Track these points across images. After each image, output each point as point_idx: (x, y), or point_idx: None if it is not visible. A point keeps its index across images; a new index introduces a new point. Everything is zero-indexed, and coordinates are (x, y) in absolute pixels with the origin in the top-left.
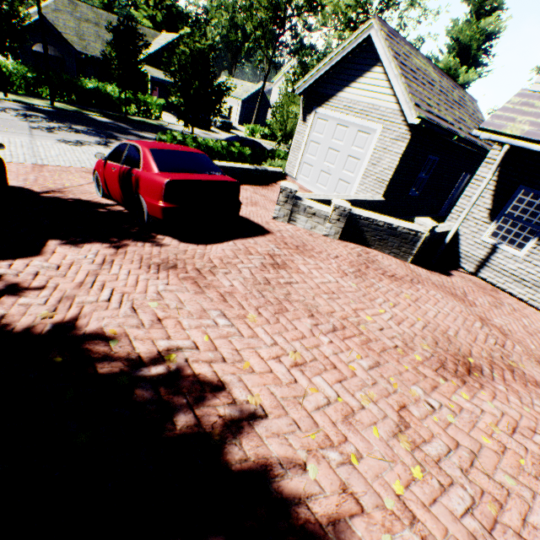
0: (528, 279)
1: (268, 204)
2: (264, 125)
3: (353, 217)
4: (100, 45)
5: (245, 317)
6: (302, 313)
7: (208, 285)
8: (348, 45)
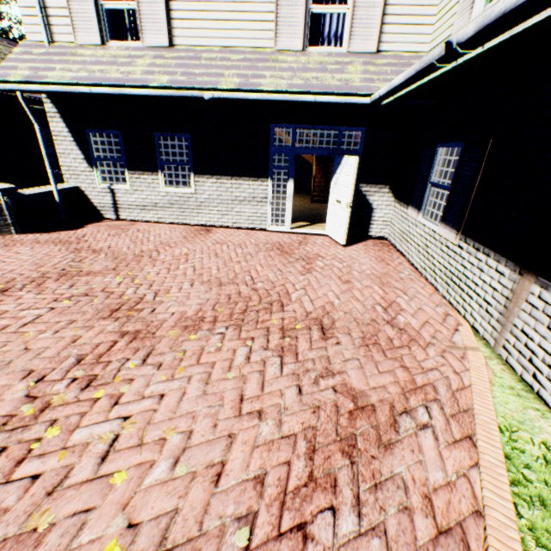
0: (147, 204)
1: None
2: None
3: None
4: None
5: None
6: None
7: None
8: None
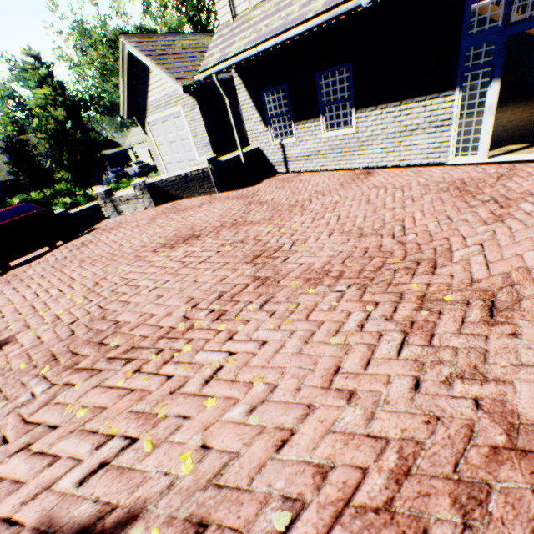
0: (310, 153)
1: None
2: None
3: (152, 186)
4: None
5: (30, 283)
6: (76, 264)
7: (17, 279)
8: (124, 65)
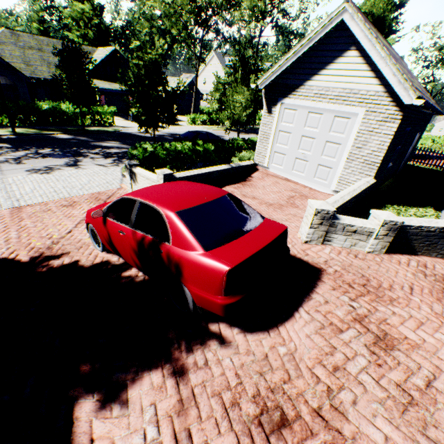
0: None
1: (270, 211)
2: (199, 111)
3: (401, 228)
4: (46, 67)
5: None
6: None
7: None
8: (315, 33)
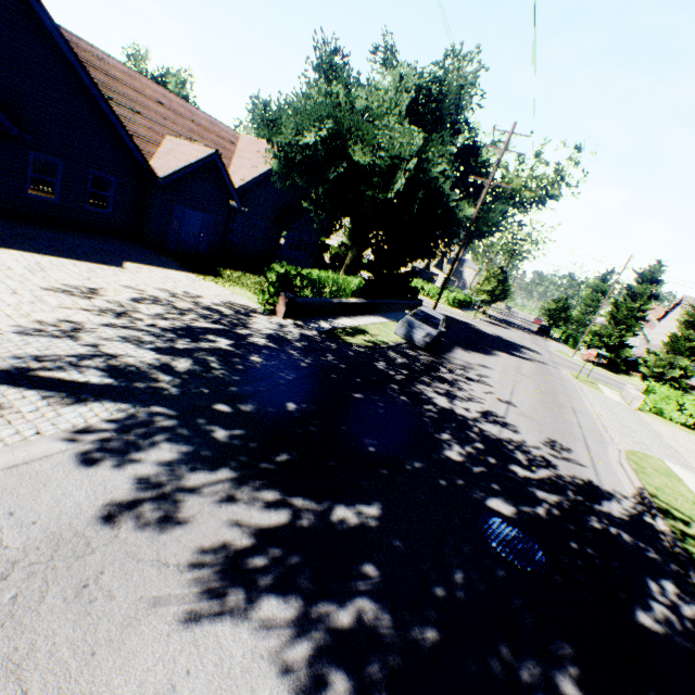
0: None
1: None
2: None
3: None
4: None
5: None
6: None
7: None
8: None
